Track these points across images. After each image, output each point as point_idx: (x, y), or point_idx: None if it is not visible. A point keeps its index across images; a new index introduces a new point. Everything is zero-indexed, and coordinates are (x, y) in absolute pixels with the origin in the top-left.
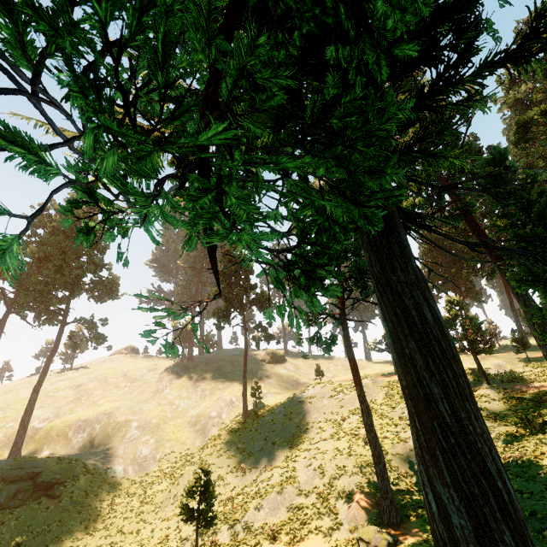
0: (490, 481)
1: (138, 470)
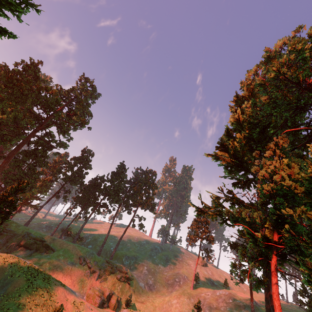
0: None
1: (149, 289)
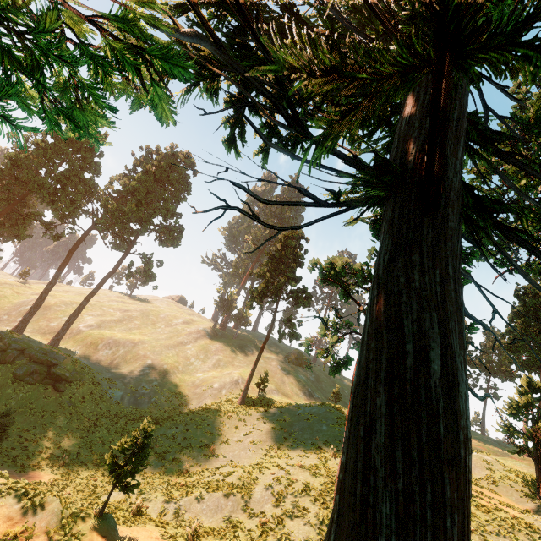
0: None
1: (132, 403)
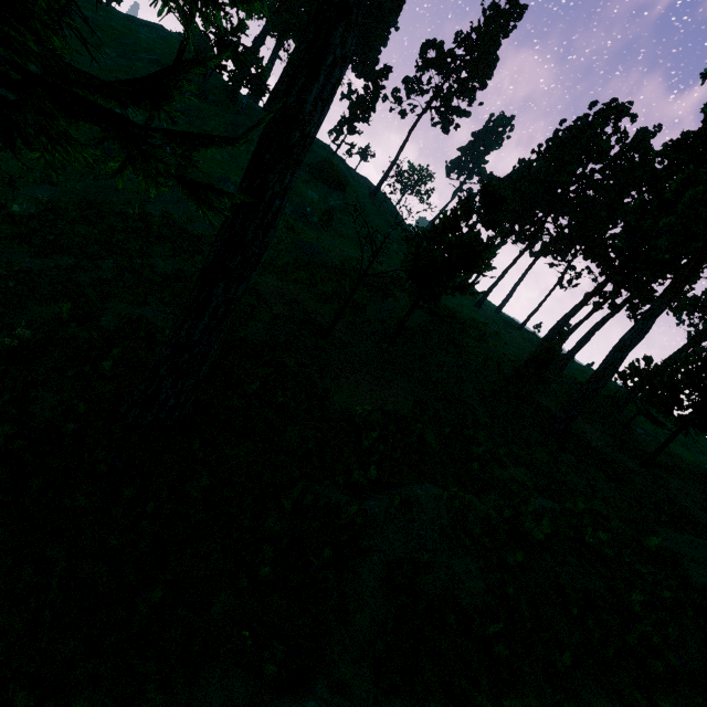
0: None
1: None
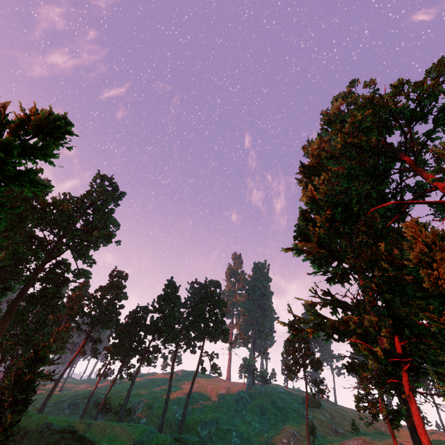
0: None
1: None
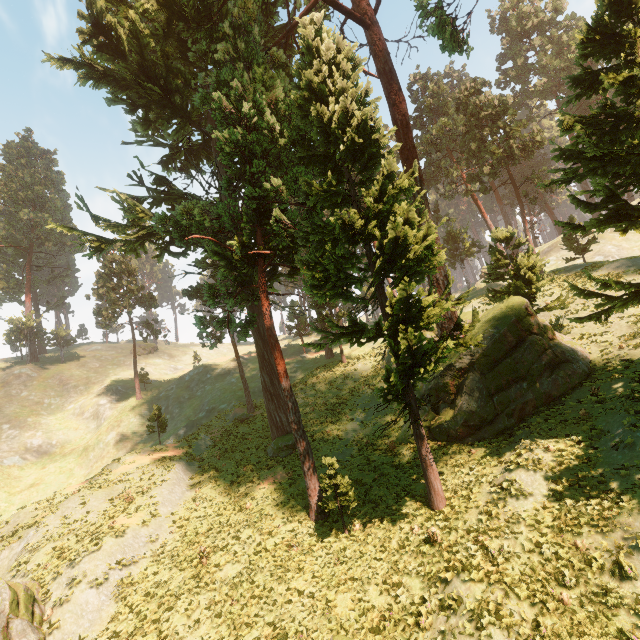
0: (274, 371)
1: (38, 455)
